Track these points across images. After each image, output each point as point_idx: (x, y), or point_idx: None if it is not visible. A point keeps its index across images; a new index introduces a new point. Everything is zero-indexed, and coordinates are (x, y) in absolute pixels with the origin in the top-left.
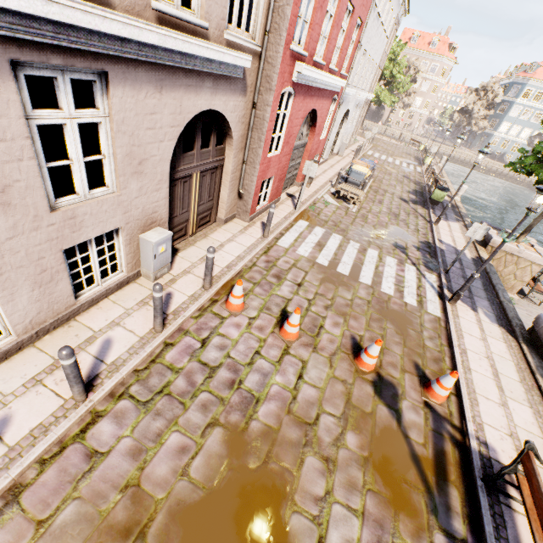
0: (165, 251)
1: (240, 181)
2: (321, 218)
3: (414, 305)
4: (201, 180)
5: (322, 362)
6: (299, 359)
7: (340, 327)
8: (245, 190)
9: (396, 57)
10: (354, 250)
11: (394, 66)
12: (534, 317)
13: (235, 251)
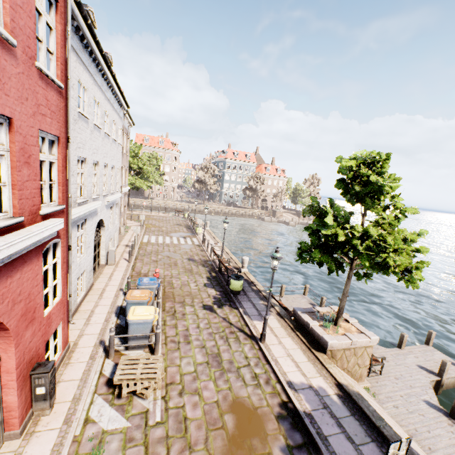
0: None
1: None
2: None
3: None
4: None
5: None
6: None
7: None
8: None
9: (137, 154)
10: None
11: (138, 161)
12: None
13: None
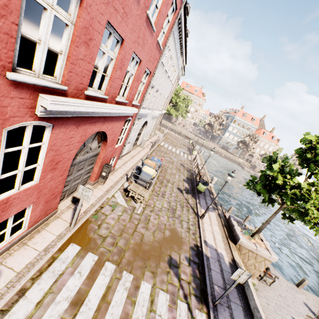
0: None
1: None
2: (100, 233)
3: None
4: None
5: None
6: None
7: None
8: None
9: (178, 93)
10: (123, 295)
11: (177, 98)
12: None
13: None
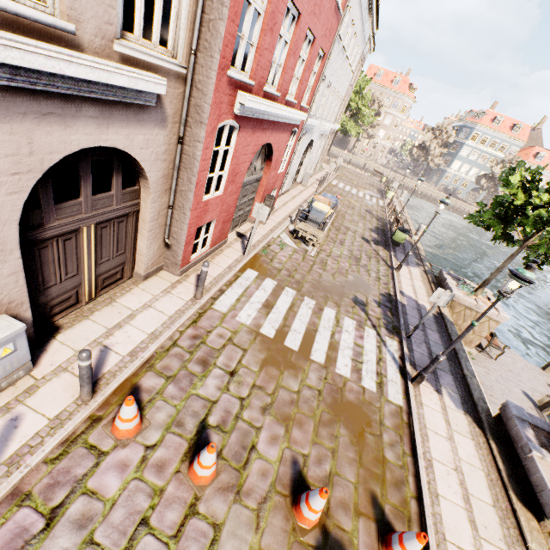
0: (13, 351)
1: (165, 228)
2: (273, 266)
3: (373, 391)
4: (100, 232)
5: (246, 521)
6: (211, 522)
7: (279, 443)
8: (174, 239)
9: (362, 90)
10: (308, 311)
11: (359, 99)
12: (501, 404)
13: (150, 324)
